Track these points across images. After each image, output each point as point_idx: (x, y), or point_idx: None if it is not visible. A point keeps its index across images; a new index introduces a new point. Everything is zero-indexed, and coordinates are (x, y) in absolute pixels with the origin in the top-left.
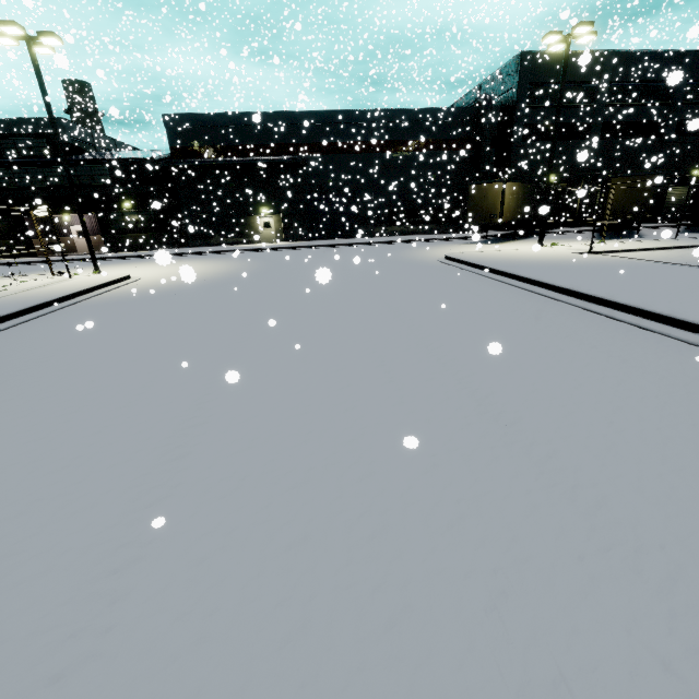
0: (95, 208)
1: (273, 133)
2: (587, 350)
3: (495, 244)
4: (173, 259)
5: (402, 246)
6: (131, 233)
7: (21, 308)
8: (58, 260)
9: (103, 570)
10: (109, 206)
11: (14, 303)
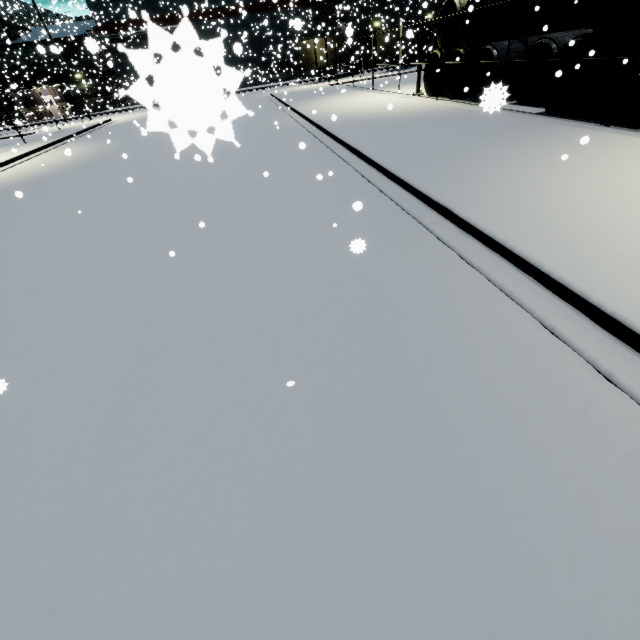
0: (56, 80)
1: (168, 5)
2: (255, 112)
3: (318, 83)
4: (124, 113)
5: (265, 90)
6: (86, 98)
7: (86, 128)
8: (51, 121)
9: (153, 135)
10: (66, 78)
11: (78, 128)
